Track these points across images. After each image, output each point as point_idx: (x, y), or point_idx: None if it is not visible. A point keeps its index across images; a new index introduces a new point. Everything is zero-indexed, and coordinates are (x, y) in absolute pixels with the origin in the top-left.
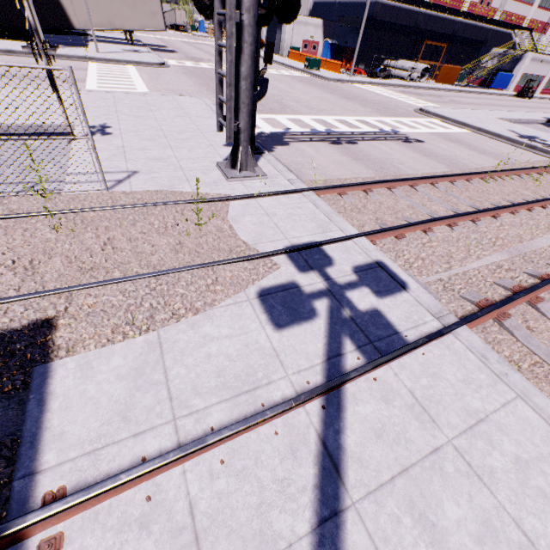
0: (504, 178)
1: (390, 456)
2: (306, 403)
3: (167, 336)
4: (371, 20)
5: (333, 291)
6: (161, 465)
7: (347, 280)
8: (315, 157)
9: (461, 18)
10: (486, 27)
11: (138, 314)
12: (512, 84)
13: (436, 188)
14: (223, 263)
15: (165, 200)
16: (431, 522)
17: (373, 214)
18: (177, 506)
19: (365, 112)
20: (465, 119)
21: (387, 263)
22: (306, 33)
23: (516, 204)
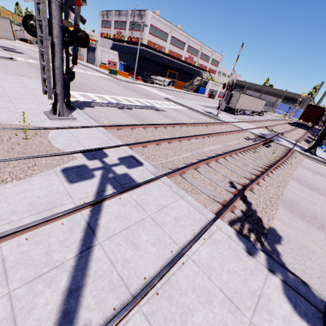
0: (196, 126)
1: (121, 224)
2: (82, 210)
3: None
4: (142, 56)
5: (105, 167)
6: None
7: (114, 163)
8: (108, 114)
9: (182, 63)
10: (193, 68)
11: None
12: (206, 92)
13: (167, 129)
14: (40, 156)
15: (3, 127)
16: (135, 242)
17: (134, 138)
18: None
19: (139, 96)
20: (185, 103)
21: (135, 156)
22: (109, 57)
23: (197, 135)
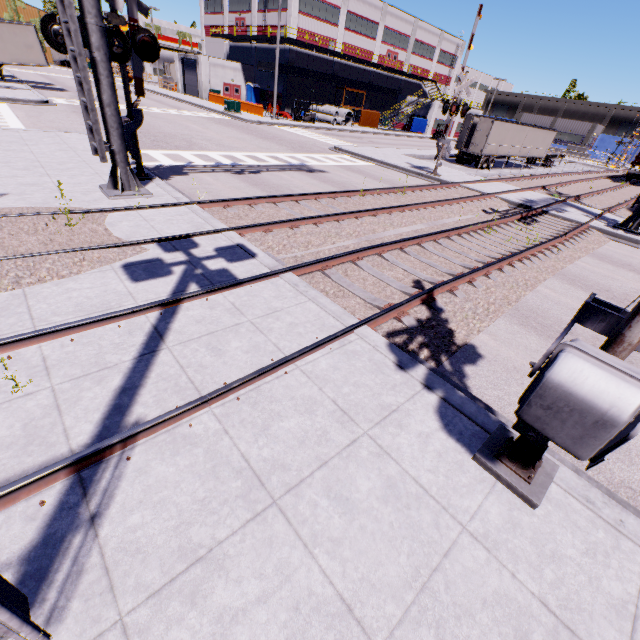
0: (382, 195)
1: (203, 329)
2: (148, 313)
3: (32, 291)
4: (289, 66)
5: (192, 261)
6: (19, 338)
7: (207, 255)
8: (213, 184)
9: (374, 69)
10: (398, 78)
11: (4, 280)
12: (429, 128)
13: (319, 202)
14: (91, 248)
15: (37, 212)
16: (219, 349)
17: (252, 219)
18: (33, 359)
19: (279, 149)
20: (372, 154)
21: (246, 244)
22: (225, 76)
23: (376, 208)
